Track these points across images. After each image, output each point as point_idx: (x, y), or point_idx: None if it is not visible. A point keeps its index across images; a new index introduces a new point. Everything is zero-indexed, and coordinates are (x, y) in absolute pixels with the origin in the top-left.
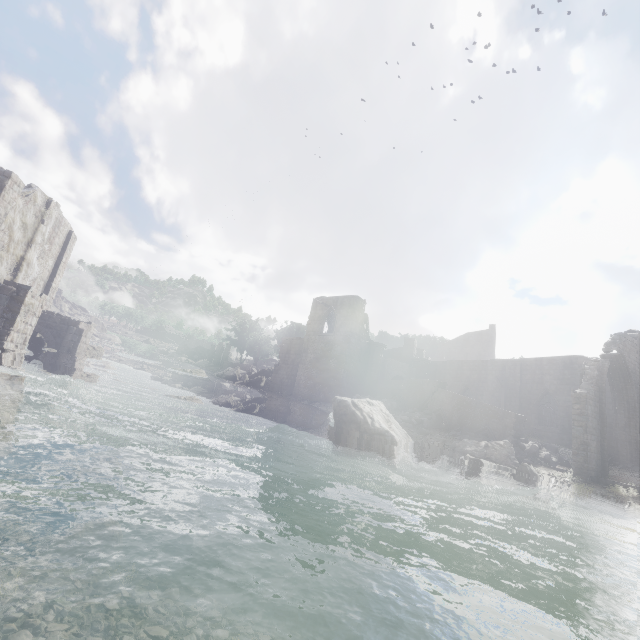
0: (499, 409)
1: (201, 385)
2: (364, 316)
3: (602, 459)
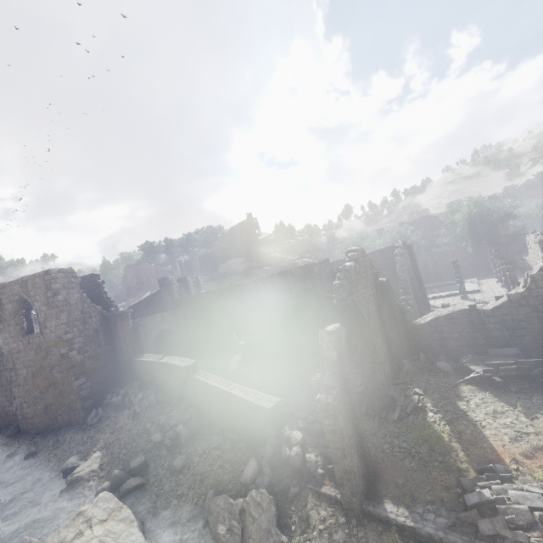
0: (252, 403)
1: None
2: (92, 278)
3: (366, 463)
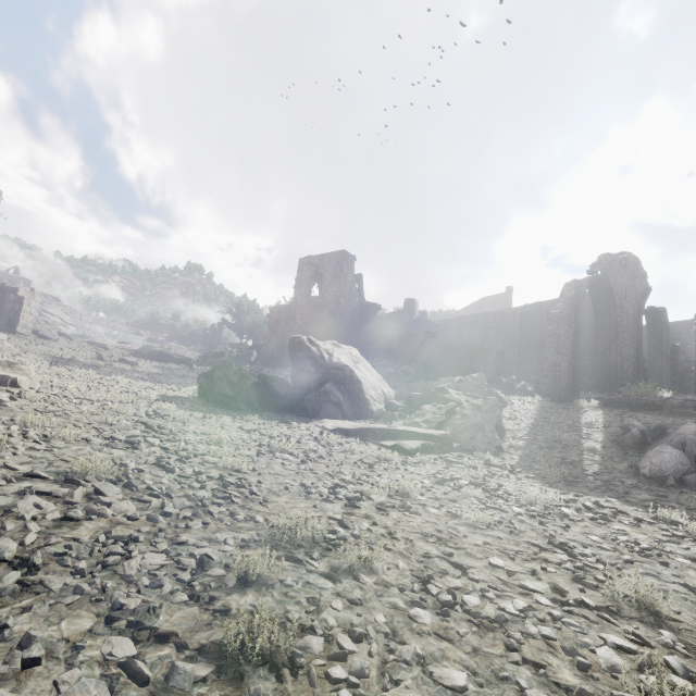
0: (482, 348)
1: (182, 361)
2: (358, 277)
3: (573, 380)
